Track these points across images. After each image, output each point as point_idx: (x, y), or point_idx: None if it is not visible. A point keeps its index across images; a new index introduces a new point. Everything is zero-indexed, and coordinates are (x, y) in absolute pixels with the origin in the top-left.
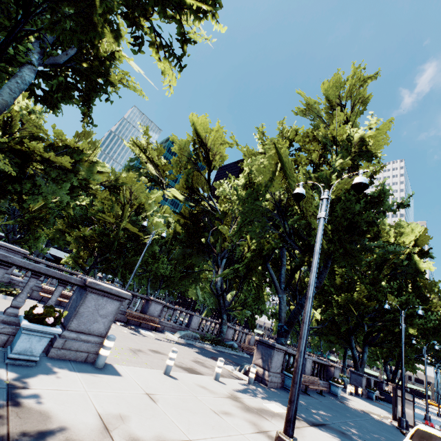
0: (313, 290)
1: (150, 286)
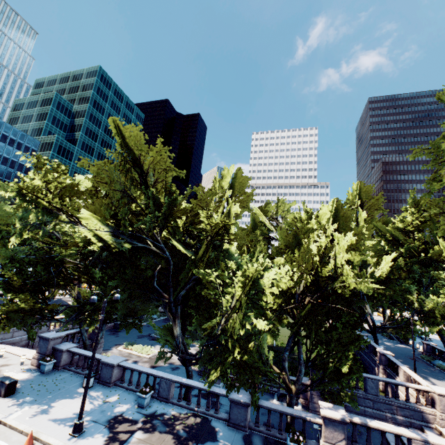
0: None
1: None
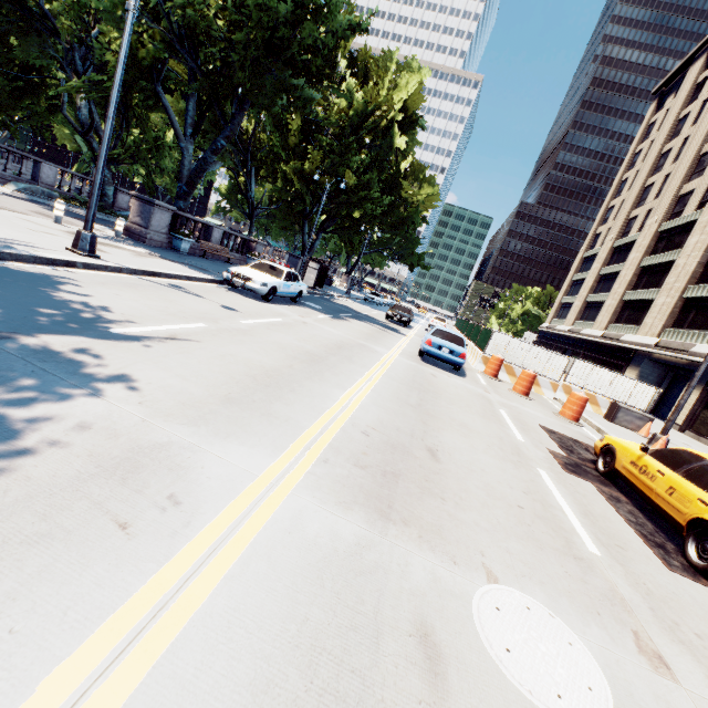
0: (114, 110)
1: None
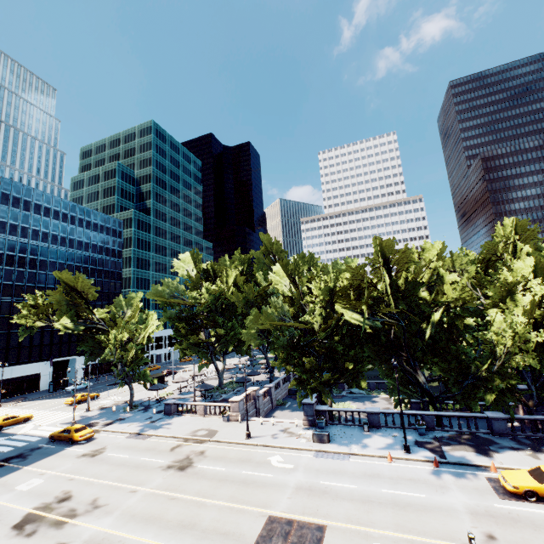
0: None
1: None
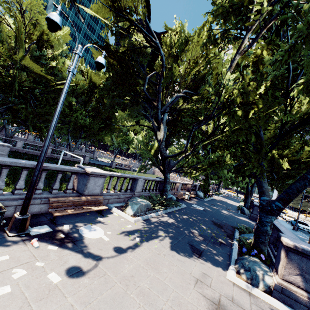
0: None
1: (71, 136)
